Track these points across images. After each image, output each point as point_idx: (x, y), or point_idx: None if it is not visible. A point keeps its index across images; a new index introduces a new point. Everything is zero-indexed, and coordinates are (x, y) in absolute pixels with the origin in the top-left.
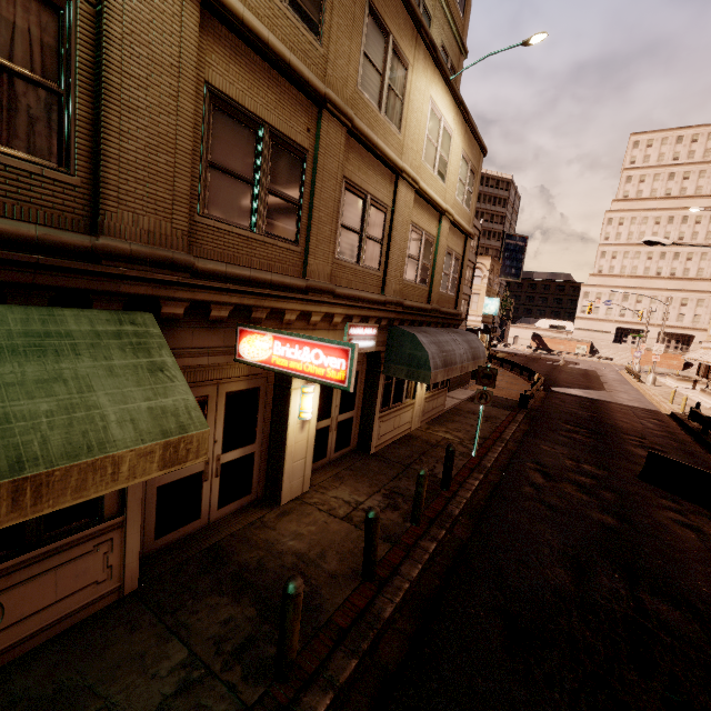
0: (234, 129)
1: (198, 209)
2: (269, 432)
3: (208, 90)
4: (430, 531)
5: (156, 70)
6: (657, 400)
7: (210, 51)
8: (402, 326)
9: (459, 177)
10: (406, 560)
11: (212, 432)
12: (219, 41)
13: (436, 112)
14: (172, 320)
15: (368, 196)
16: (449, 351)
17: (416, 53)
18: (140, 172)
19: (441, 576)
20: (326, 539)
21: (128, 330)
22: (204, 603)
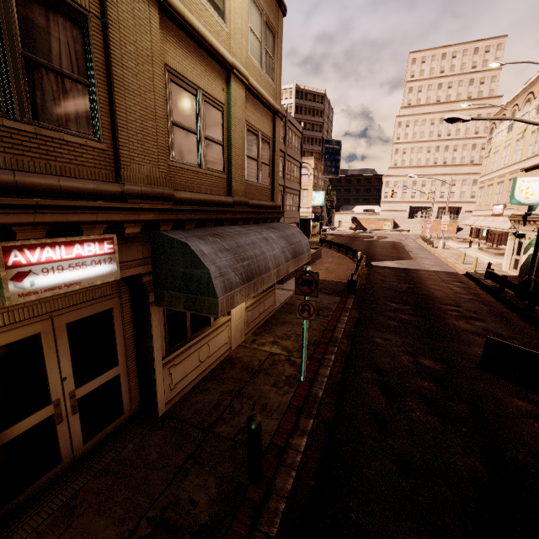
0: None
1: None
2: None
3: None
4: None
5: None
6: (451, 262)
7: None
8: (176, 230)
9: (249, 26)
10: None
11: None
12: None
13: None
14: None
15: None
16: (255, 256)
17: None
18: None
19: None
20: None
21: None
22: None
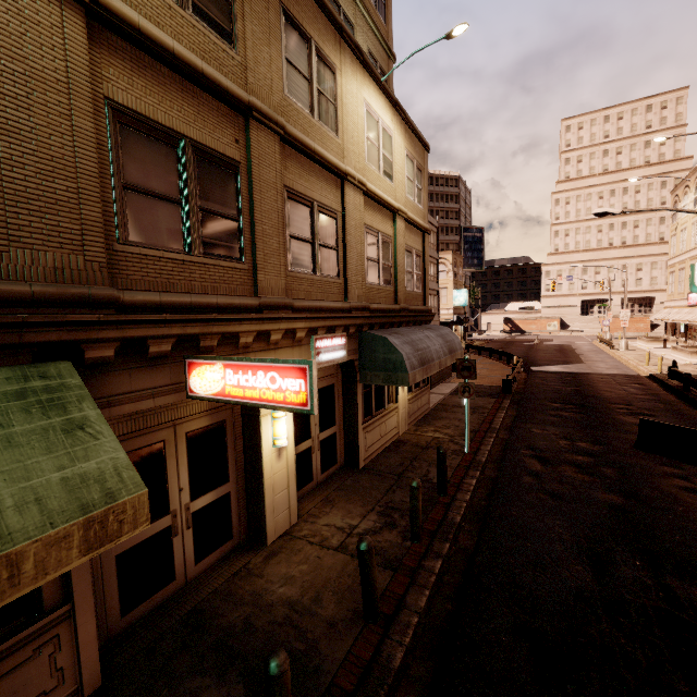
0: (149, 146)
1: (117, 237)
2: (243, 467)
3: (110, 107)
4: (433, 547)
5: (38, 87)
6: (633, 364)
7: (106, 65)
8: (372, 330)
9: (406, 175)
10: (411, 587)
11: (176, 480)
12: (116, 54)
13: (372, 114)
14: (101, 364)
15: (314, 203)
16: (424, 349)
17: (341, 57)
18: (34, 203)
19: (452, 598)
20: (320, 578)
21: (36, 386)
22: (182, 690)
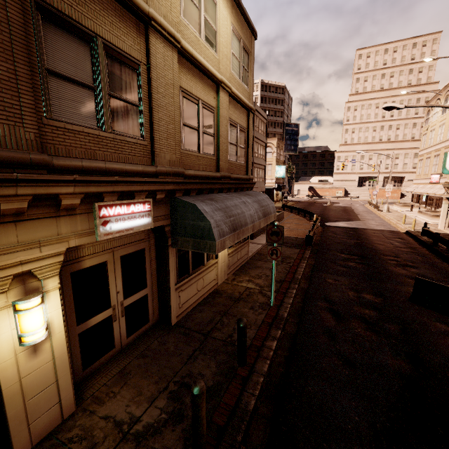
0: None
1: None
2: None
3: None
4: None
5: None
6: (394, 222)
7: None
8: (185, 196)
9: (232, 51)
10: None
11: None
12: None
13: None
14: None
15: (98, 39)
16: (237, 214)
17: None
18: None
19: None
20: None
21: None
22: None
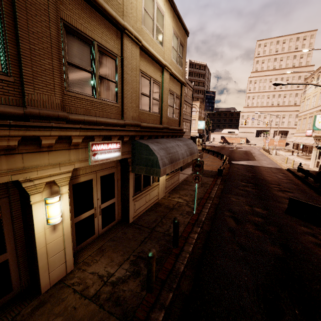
0: None
1: None
2: (24, 238)
3: None
4: (160, 297)
5: None
6: (279, 162)
7: None
8: (141, 139)
9: (172, 45)
10: None
11: None
12: None
13: None
14: None
15: (95, 42)
16: (174, 152)
17: None
18: None
19: None
20: None
21: None
22: None
